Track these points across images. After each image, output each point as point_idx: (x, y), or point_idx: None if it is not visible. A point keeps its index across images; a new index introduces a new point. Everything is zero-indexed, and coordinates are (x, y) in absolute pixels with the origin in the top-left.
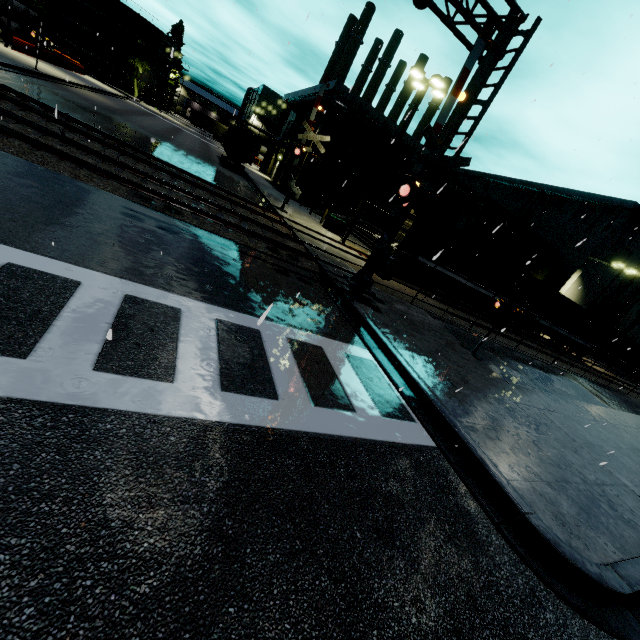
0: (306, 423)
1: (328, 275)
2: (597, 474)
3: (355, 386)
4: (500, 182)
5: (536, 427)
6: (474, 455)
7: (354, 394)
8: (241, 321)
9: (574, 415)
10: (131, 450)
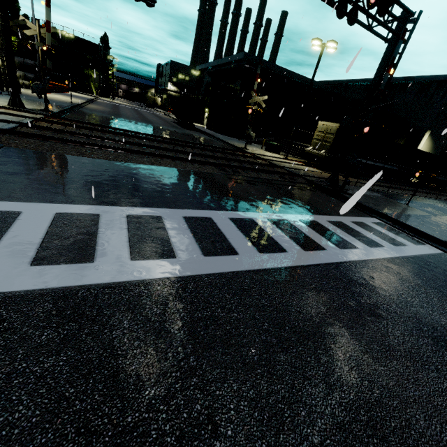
0: (402, 253)
1: (316, 183)
2: None
3: (393, 235)
4: (355, 83)
5: None
6: None
7: (397, 239)
8: (332, 219)
9: None
10: (384, 270)
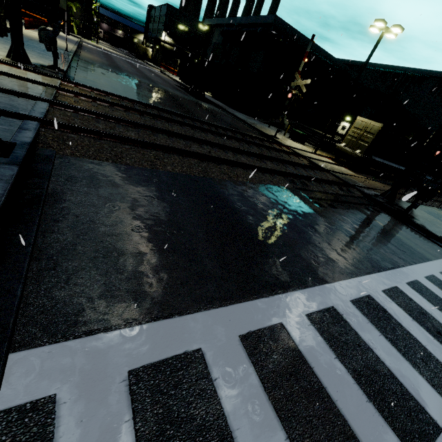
0: None
1: (374, 199)
2: None
3: None
4: (370, 68)
5: None
6: None
7: None
8: (439, 268)
9: None
10: None
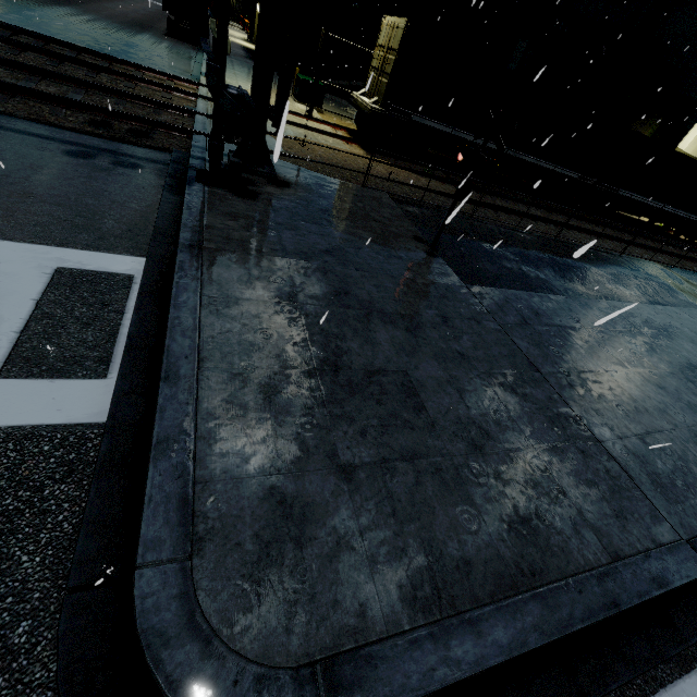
0: None
1: (189, 153)
2: (533, 428)
3: None
4: None
5: (452, 356)
6: (151, 437)
7: None
8: None
9: (586, 326)
10: None
